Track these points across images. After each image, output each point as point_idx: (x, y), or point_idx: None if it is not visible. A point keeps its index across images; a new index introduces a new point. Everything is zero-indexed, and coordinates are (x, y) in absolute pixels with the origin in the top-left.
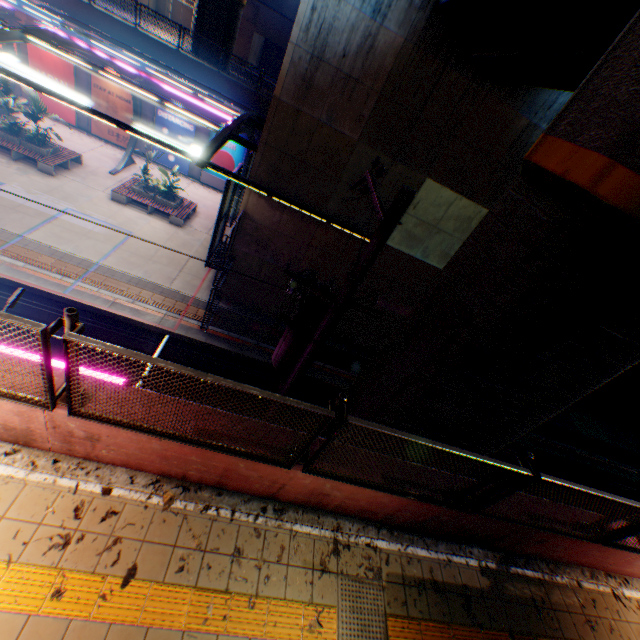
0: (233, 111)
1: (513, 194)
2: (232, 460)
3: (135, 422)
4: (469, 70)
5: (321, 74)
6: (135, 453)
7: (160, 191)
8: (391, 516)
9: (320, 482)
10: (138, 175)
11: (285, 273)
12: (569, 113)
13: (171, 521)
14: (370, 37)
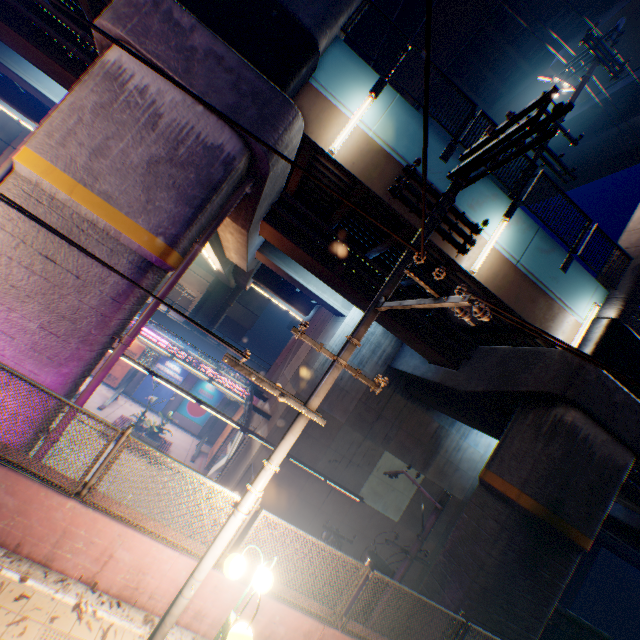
0: (241, 382)
1: (480, 492)
2: None
3: (368, 635)
4: (406, 394)
5: None
6: None
7: (149, 429)
8: None
9: None
10: (136, 415)
11: (324, 526)
12: (493, 462)
13: None
14: None
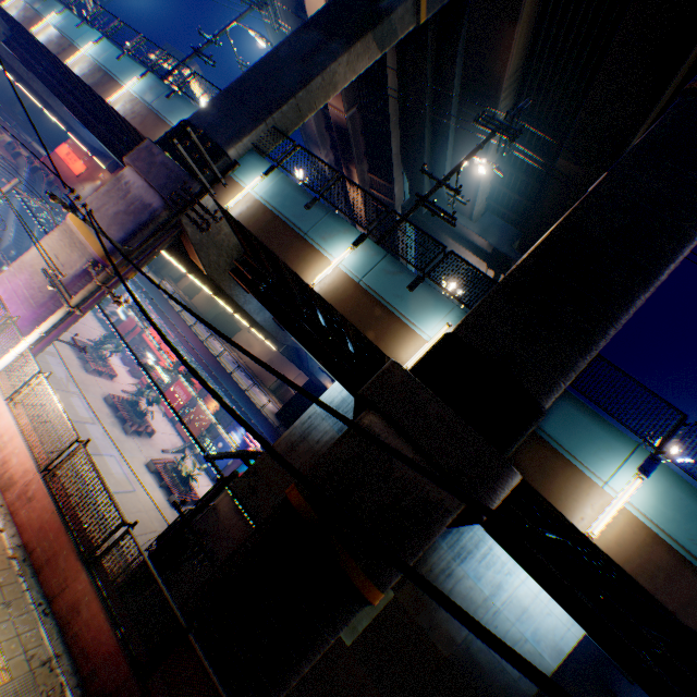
0: (261, 447)
1: None
2: (66, 545)
3: (58, 493)
4: None
5: (303, 444)
6: (35, 518)
7: (182, 474)
8: (96, 673)
9: (87, 591)
10: (178, 457)
11: None
12: None
13: (6, 563)
14: (334, 439)
